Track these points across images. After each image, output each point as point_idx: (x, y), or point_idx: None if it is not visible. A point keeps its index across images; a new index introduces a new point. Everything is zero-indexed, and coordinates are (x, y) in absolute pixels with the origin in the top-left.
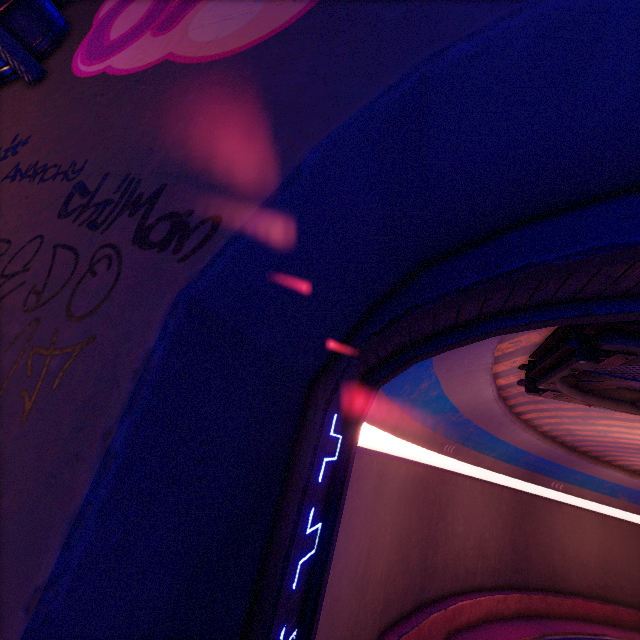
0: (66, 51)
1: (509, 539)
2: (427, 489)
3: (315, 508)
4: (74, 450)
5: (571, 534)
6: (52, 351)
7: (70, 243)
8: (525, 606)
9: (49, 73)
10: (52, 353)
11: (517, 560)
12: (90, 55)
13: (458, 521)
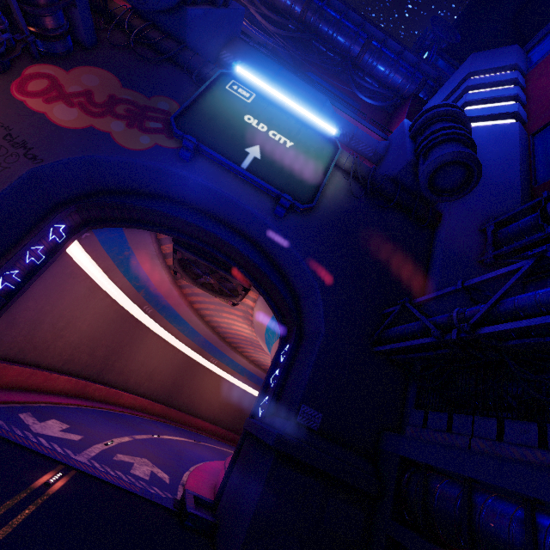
0: (9, 79)
1: (172, 378)
2: (125, 324)
3: (45, 248)
4: (5, 182)
5: (212, 388)
6: (0, 166)
7: (6, 147)
8: (166, 413)
9: (0, 84)
10: (0, 166)
11: (173, 391)
12: (19, 90)
13: (141, 354)
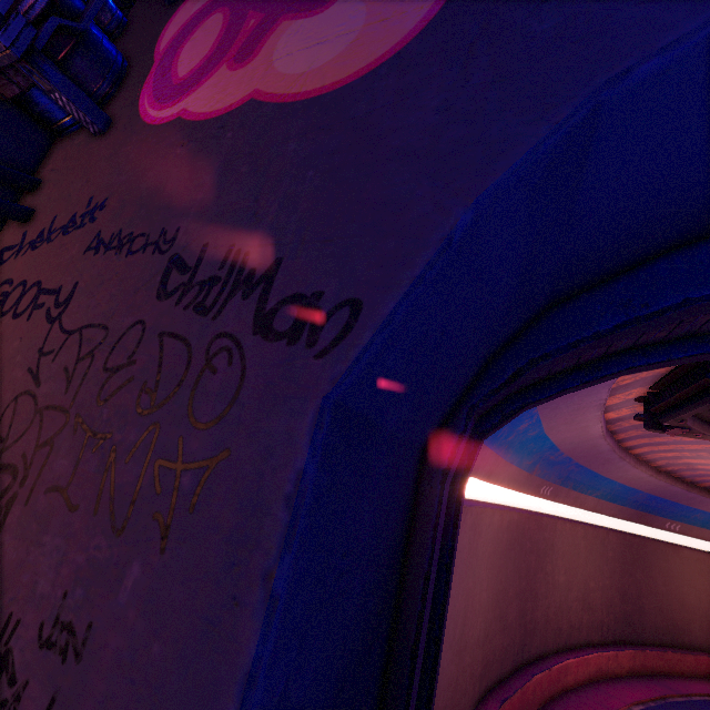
0: (129, 93)
1: (618, 588)
2: (523, 537)
3: None
4: (230, 591)
5: (691, 581)
6: (181, 465)
7: (177, 331)
8: (640, 664)
9: (114, 121)
10: (181, 467)
11: (628, 612)
12: (158, 97)
13: (558, 570)
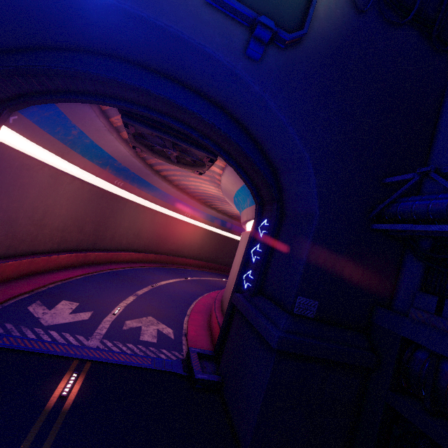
0: None
1: (157, 234)
2: (101, 200)
3: None
4: None
5: (190, 235)
6: None
7: None
8: (158, 259)
9: None
10: None
11: (159, 243)
12: None
13: (125, 221)
